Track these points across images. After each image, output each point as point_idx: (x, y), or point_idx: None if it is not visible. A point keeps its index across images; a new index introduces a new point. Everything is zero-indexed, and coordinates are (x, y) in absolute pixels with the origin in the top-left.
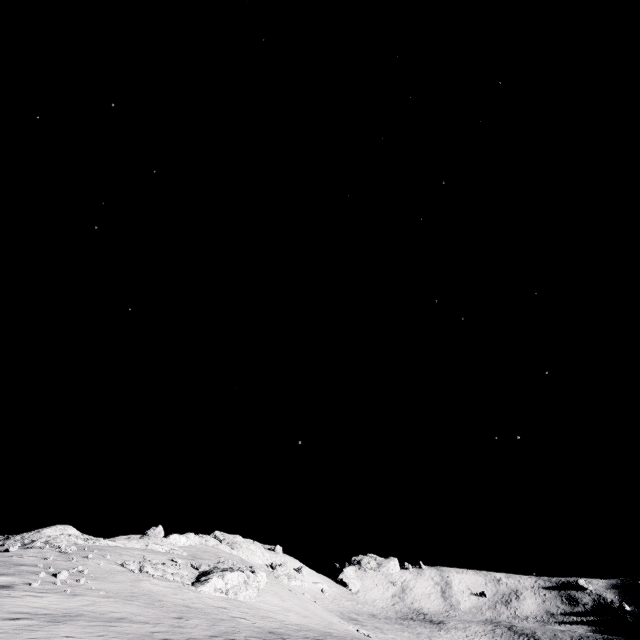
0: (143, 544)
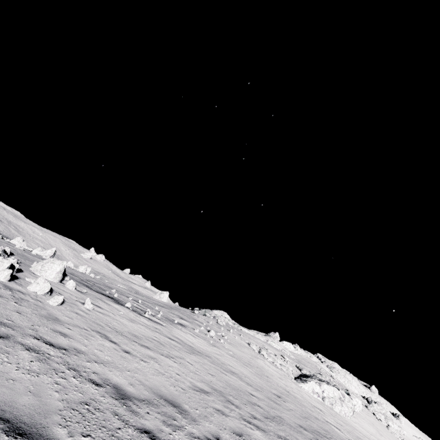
0: (265, 339)
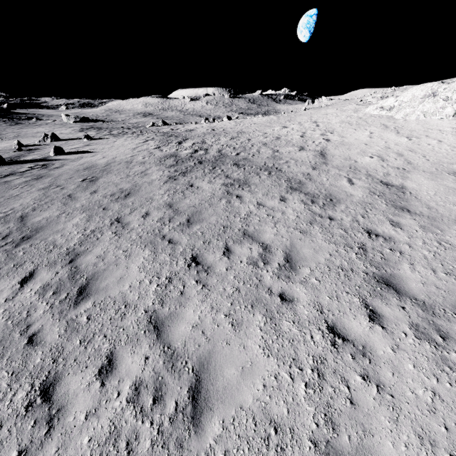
0: None
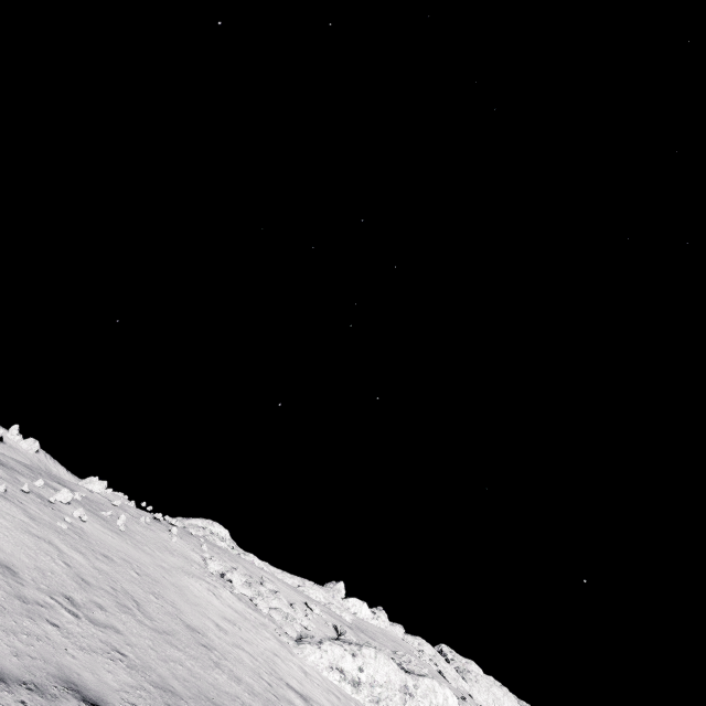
0: (297, 582)
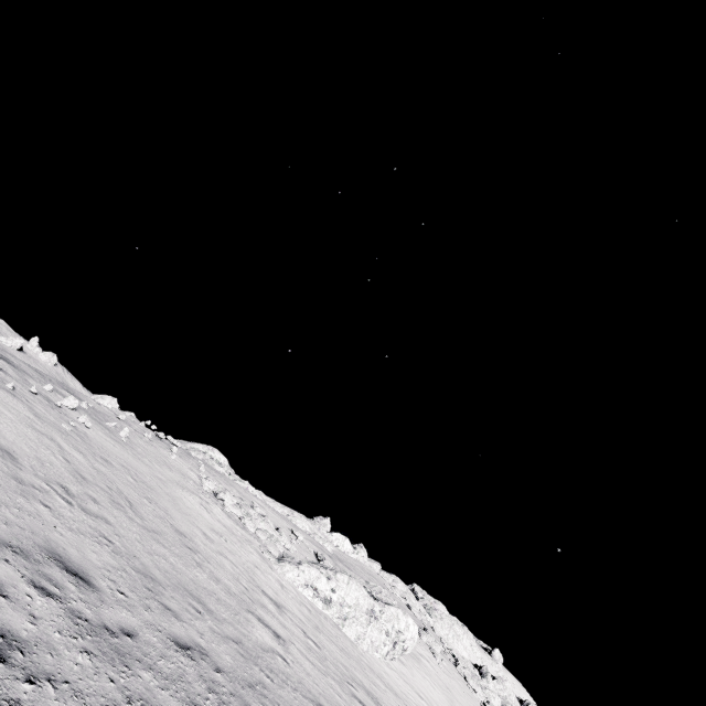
0: (286, 511)
